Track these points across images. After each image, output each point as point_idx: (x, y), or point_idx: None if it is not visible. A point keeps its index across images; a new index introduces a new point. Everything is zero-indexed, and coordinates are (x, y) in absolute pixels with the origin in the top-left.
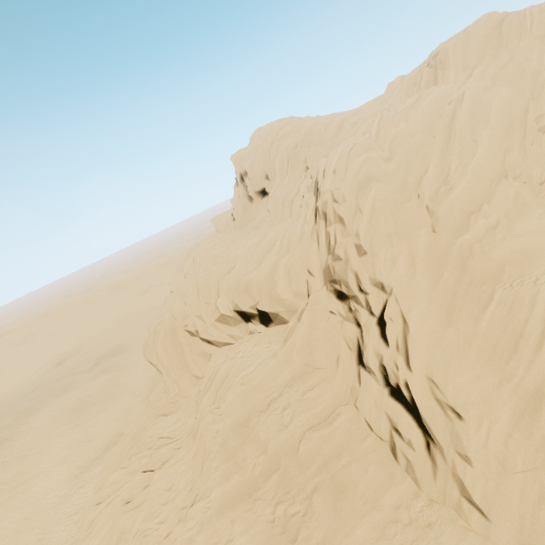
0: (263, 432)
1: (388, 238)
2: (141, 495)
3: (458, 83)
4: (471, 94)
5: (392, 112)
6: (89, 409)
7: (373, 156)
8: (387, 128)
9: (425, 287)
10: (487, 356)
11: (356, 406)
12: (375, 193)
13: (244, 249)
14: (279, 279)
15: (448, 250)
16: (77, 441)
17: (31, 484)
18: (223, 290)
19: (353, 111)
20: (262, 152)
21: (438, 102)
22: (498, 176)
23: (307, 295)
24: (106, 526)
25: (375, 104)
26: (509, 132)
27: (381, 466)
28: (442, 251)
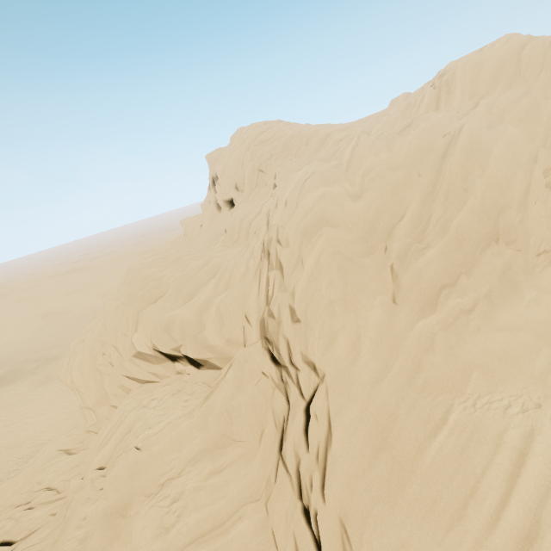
0: (137, 533)
1: (329, 306)
2: None
3: (461, 113)
4: (470, 129)
5: (372, 137)
6: (25, 407)
7: (335, 191)
8: (363, 156)
9: (364, 383)
10: (423, 512)
11: (267, 507)
12: (324, 243)
13: (181, 273)
14: (209, 322)
15: (404, 335)
16: None
17: None
18: (141, 324)
19: (343, 126)
20: (236, 156)
21: (432, 133)
22: (487, 240)
23: (244, 344)
24: None
25: (370, 121)
26: (510, 184)
27: None
28: (396, 334)
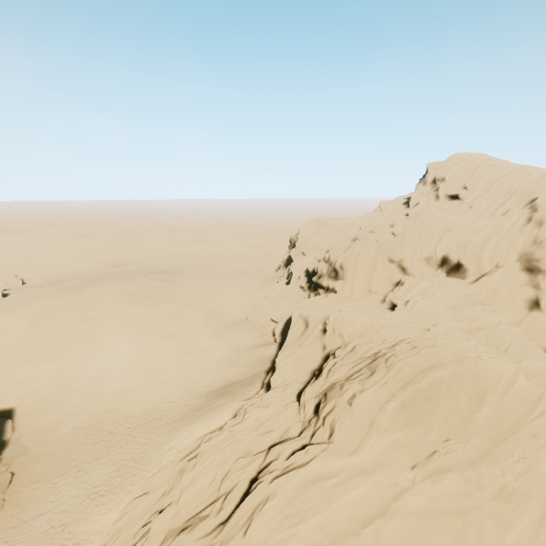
0: (472, 314)
1: None
2: (387, 316)
3: None
4: None
5: None
6: (214, 295)
7: None
8: None
9: None
10: None
11: (523, 328)
12: None
13: (459, 223)
14: (488, 247)
15: None
16: (212, 309)
17: (188, 319)
18: (446, 239)
19: None
20: (466, 170)
21: None
22: None
23: (496, 265)
24: (365, 322)
25: None
26: None
27: (543, 352)
28: None
